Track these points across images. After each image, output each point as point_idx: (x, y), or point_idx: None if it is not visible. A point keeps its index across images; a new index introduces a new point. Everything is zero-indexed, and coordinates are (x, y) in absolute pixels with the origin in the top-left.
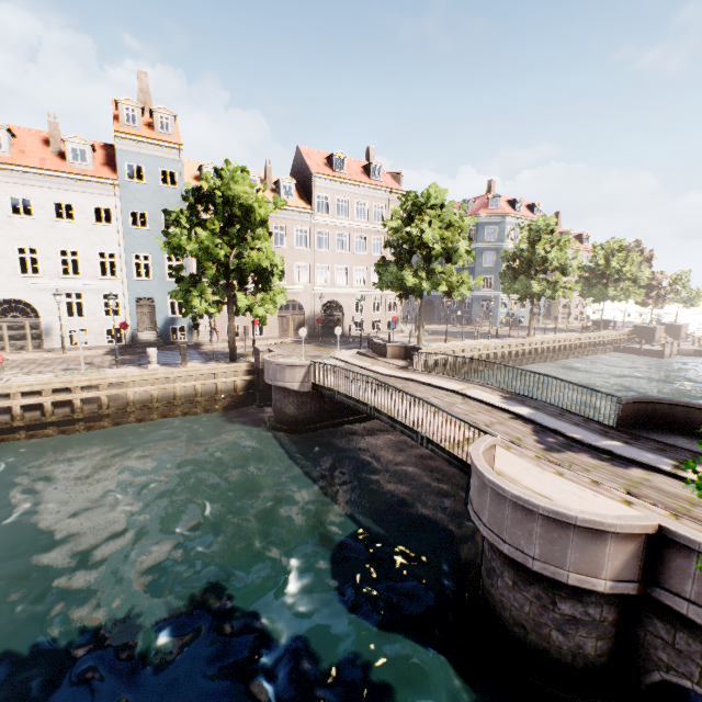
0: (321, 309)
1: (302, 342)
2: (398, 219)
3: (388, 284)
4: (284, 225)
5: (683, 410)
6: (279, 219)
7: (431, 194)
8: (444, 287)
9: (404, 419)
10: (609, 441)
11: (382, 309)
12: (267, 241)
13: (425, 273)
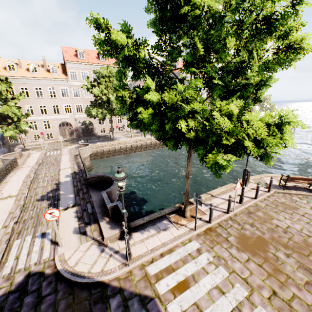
0: (77, 125)
1: (68, 140)
2: (88, 85)
3: (88, 115)
4: (54, 87)
5: (112, 180)
6: (50, 85)
7: (100, 72)
8: (109, 116)
9: (2, 187)
10: (71, 195)
11: (114, 122)
12: (9, 102)
13: (101, 110)
